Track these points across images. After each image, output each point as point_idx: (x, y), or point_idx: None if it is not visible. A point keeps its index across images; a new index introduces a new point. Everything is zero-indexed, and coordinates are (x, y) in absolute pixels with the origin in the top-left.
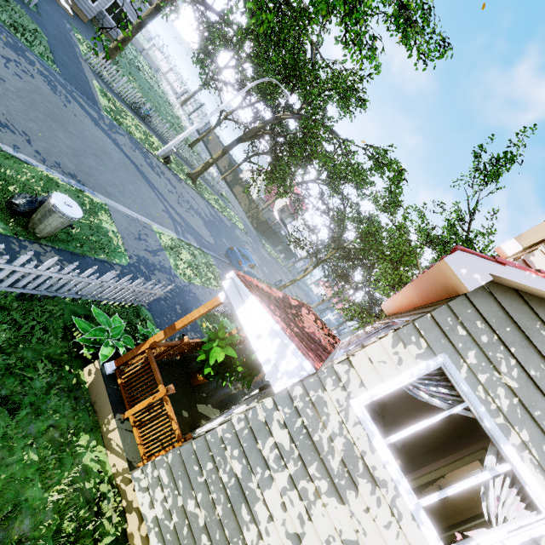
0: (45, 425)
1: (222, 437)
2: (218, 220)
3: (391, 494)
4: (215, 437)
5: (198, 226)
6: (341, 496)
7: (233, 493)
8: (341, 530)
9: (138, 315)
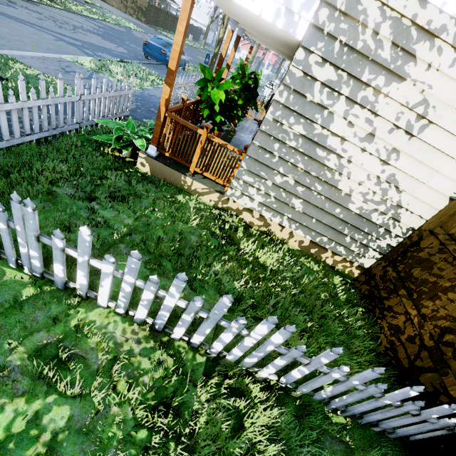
0: (150, 200)
1: (274, 118)
2: (109, 29)
3: (452, 33)
4: (268, 123)
5: (99, 42)
6: (400, 75)
7: (305, 148)
8: (407, 102)
9: None
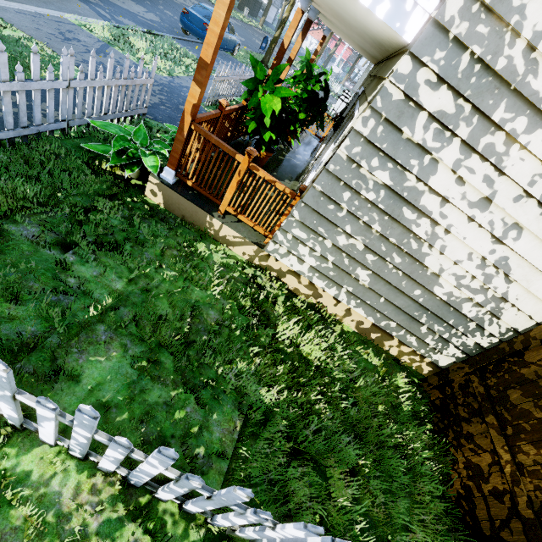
0: (157, 250)
1: (349, 156)
2: None
3: None
4: (340, 162)
5: (122, 1)
6: None
7: (387, 204)
8: None
9: (149, 129)
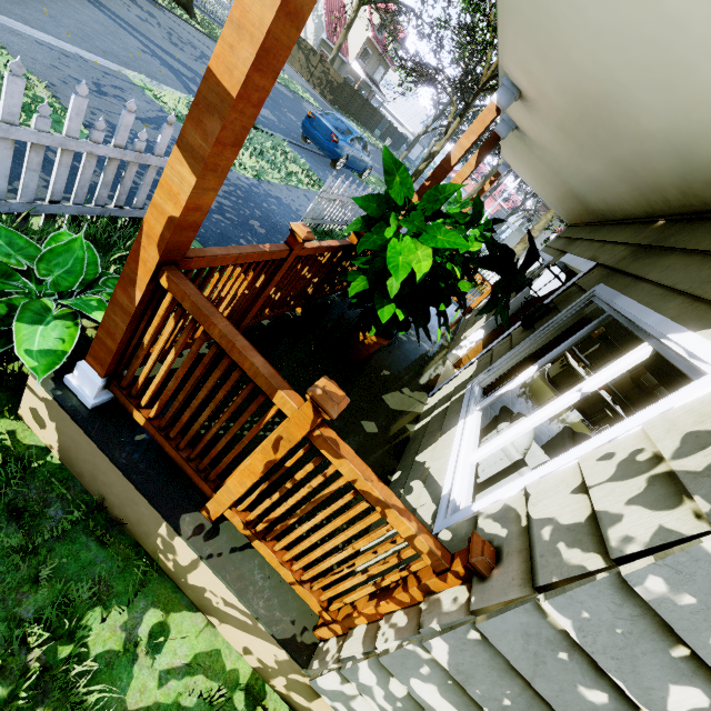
0: None
1: None
2: None
3: None
4: (707, 586)
5: None
6: None
7: None
8: None
9: None
